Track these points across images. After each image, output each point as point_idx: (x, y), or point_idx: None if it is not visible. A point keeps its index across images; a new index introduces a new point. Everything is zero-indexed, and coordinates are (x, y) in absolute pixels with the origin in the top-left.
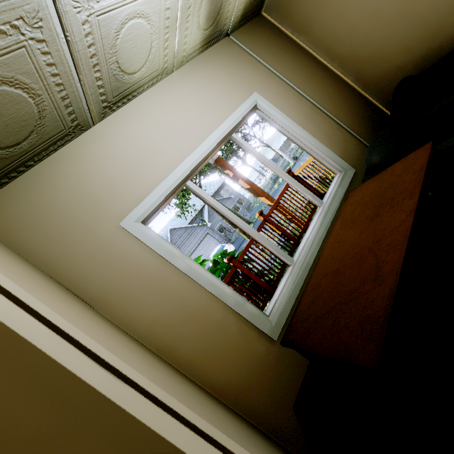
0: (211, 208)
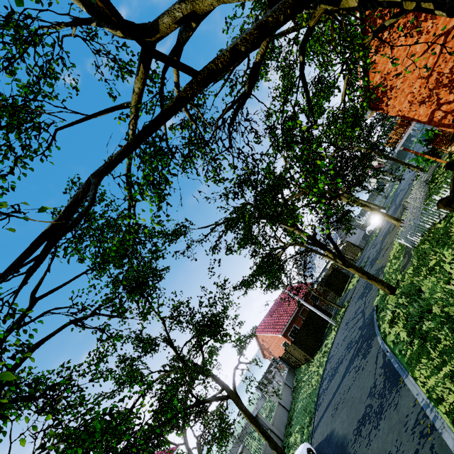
0: (393, 161)
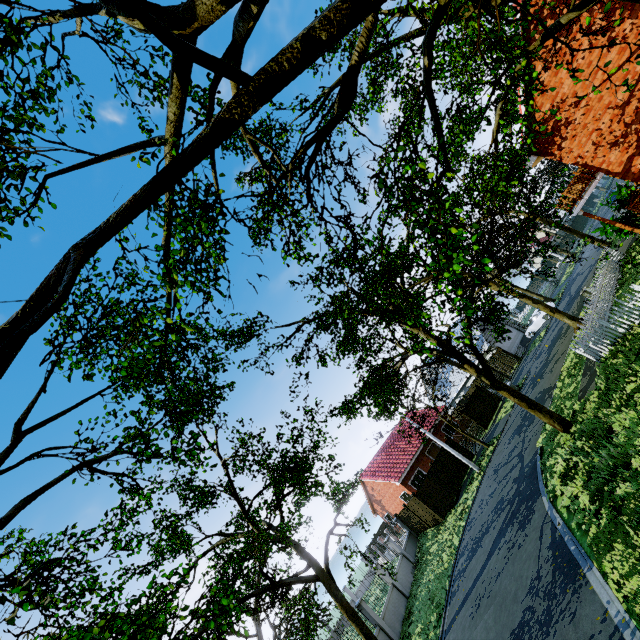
0: (567, 231)
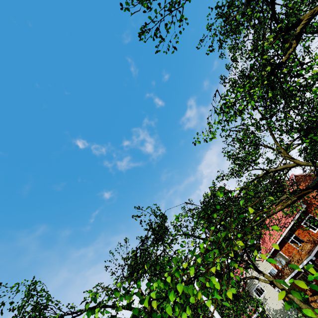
0: None
